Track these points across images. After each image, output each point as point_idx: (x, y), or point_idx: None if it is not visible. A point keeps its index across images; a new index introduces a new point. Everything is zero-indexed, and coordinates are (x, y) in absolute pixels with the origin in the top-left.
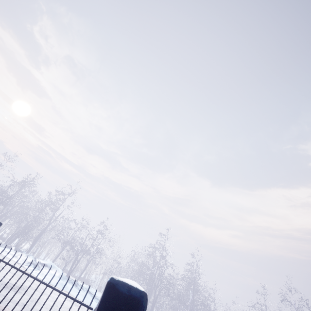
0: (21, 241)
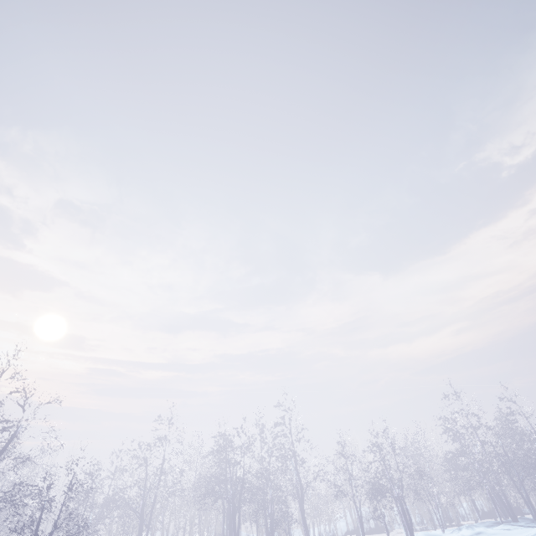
0: (259, 535)
